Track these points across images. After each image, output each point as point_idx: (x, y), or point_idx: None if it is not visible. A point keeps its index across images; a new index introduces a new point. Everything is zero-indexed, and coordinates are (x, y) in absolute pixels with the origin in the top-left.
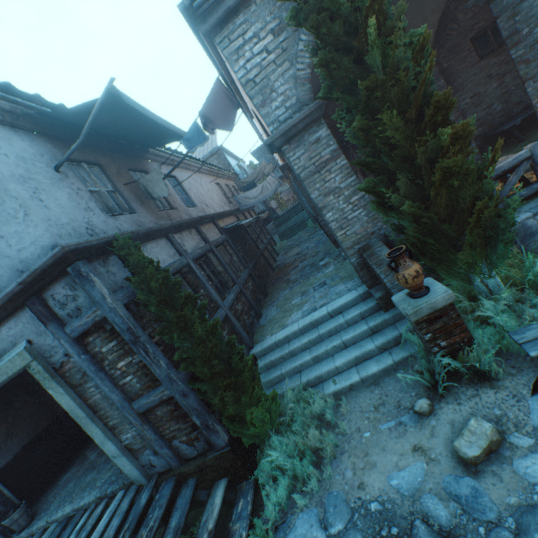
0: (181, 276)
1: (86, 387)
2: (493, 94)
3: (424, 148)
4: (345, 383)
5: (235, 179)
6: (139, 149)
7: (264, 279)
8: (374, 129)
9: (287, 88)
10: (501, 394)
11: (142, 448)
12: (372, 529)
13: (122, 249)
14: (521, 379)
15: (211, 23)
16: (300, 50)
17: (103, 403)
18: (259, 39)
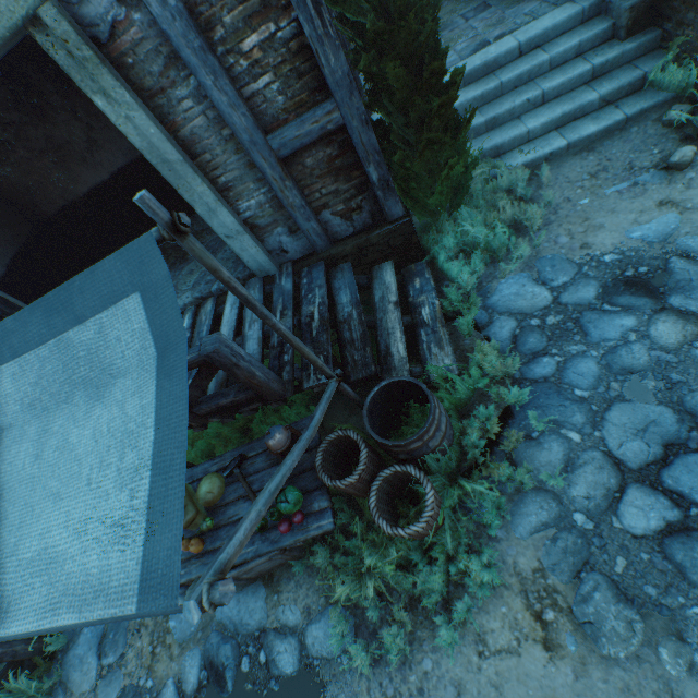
0: None
1: (172, 100)
2: None
3: None
4: (542, 152)
5: None
6: None
7: None
8: None
9: None
10: None
11: (271, 225)
12: (611, 274)
13: None
14: None
15: None
16: None
17: (209, 138)
18: None
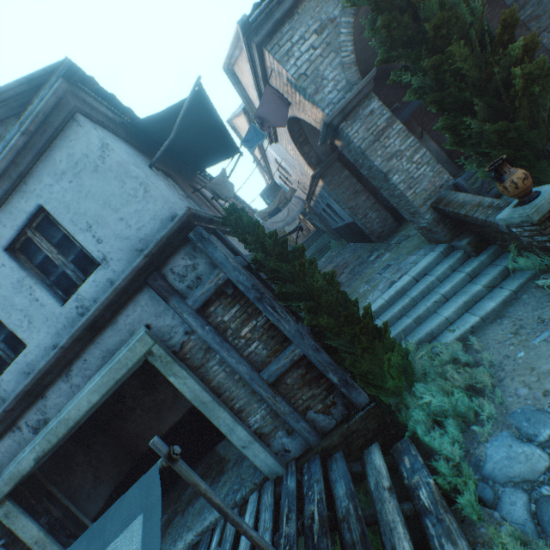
0: None
1: (208, 368)
2: None
3: (497, 68)
4: (464, 328)
5: (253, 216)
6: (190, 171)
7: None
8: (445, 65)
9: (336, 74)
10: None
11: (273, 430)
12: None
13: (232, 214)
14: None
15: (263, 34)
16: (342, 41)
17: (227, 382)
18: (305, 40)
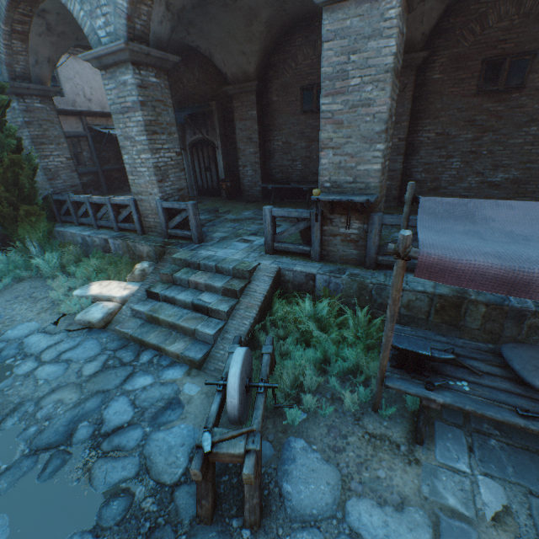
0: None
1: None
2: (300, 152)
3: None
4: None
5: None
6: None
7: (126, 183)
8: None
9: None
10: None
11: None
12: None
13: None
14: None
15: None
16: None
17: None
18: None
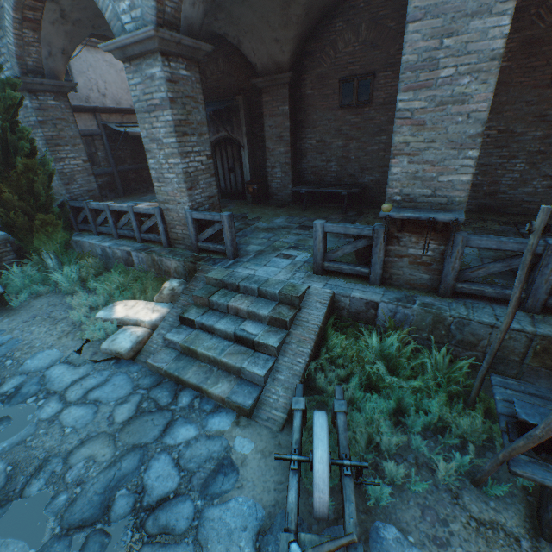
0: None
1: None
2: (336, 152)
3: None
4: None
5: None
6: None
7: (142, 185)
8: None
9: (6, 53)
10: None
11: None
12: None
13: None
14: None
15: None
16: (7, 26)
17: None
18: None
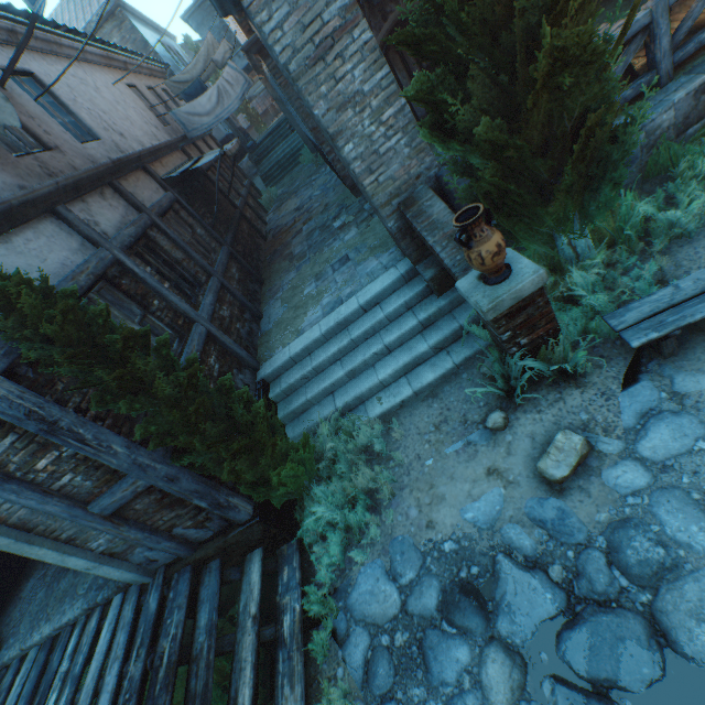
0: (110, 285)
1: None
2: None
3: (525, 2)
4: (394, 401)
5: (165, 75)
6: None
7: (254, 257)
8: None
9: None
10: (588, 394)
11: (129, 549)
12: (449, 572)
13: None
14: (611, 371)
15: None
16: None
17: (37, 517)
18: None
